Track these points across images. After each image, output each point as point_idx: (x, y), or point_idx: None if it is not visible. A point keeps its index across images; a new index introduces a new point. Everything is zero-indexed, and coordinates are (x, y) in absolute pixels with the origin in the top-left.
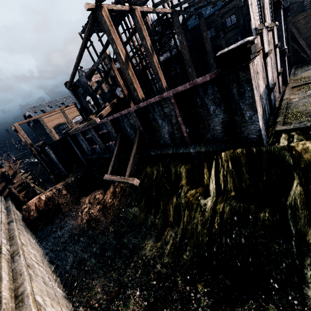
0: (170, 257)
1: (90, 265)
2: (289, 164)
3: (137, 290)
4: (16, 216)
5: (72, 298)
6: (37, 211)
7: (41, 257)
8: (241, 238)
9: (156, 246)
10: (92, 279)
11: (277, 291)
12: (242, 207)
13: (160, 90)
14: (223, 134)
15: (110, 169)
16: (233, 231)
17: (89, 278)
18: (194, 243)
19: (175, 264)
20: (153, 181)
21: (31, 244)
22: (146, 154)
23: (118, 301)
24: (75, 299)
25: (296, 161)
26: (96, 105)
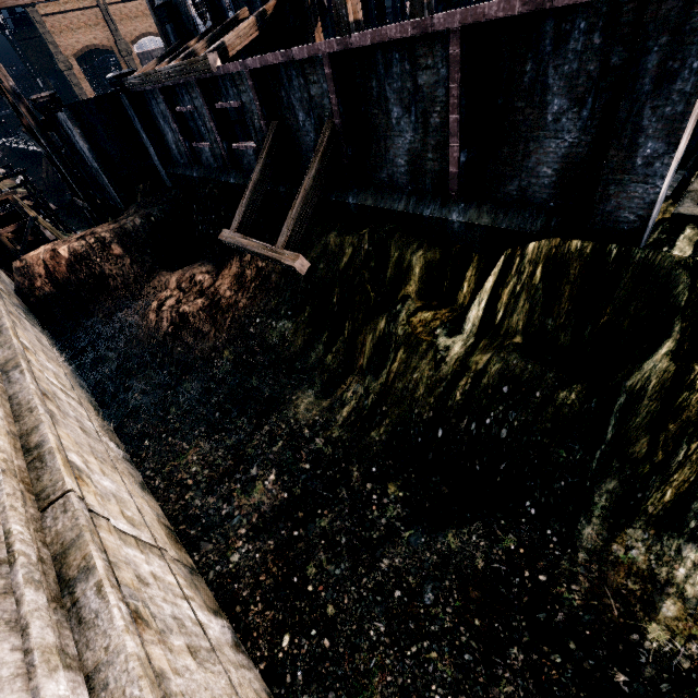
0: (345, 430)
1: (178, 413)
2: (676, 303)
3: (272, 473)
4: (0, 282)
5: (140, 462)
6: (50, 280)
7: (70, 380)
8: (502, 428)
9: (320, 405)
10: (182, 439)
11: (530, 519)
12: (529, 372)
13: (411, 5)
14: (551, 191)
15: (237, 217)
16: (491, 411)
17: (175, 435)
18: (400, 416)
19: (354, 443)
20: (340, 272)
21: (45, 351)
22: (334, 199)
23: (232, 483)
24: (146, 465)
25: (695, 301)
26: (210, 6)
